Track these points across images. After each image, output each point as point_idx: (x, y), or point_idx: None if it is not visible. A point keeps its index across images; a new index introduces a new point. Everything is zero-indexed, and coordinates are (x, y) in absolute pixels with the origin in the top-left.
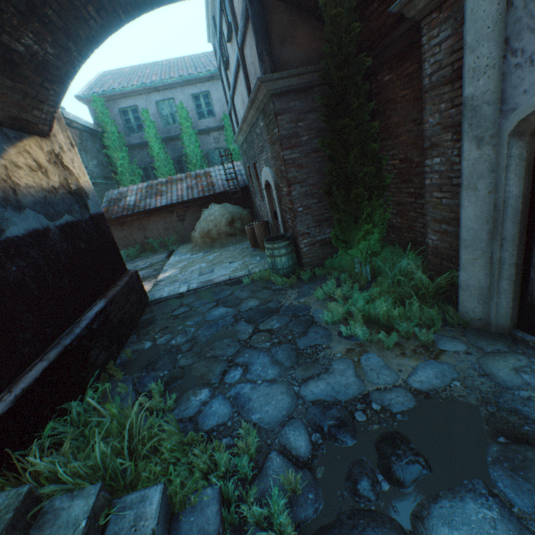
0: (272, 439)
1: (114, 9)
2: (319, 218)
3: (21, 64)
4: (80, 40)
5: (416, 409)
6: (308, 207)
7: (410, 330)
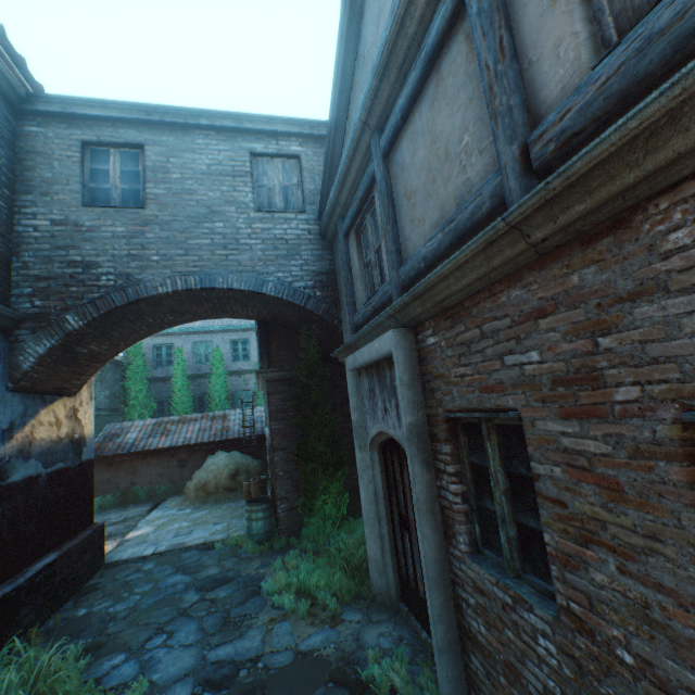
0: (162, 692)
1: (161, 325)
2: (299, 483)
3: (81, 357)
4: (130, 339)
5: (289, 665)
6: (289, 472)
7: (326, 599)
